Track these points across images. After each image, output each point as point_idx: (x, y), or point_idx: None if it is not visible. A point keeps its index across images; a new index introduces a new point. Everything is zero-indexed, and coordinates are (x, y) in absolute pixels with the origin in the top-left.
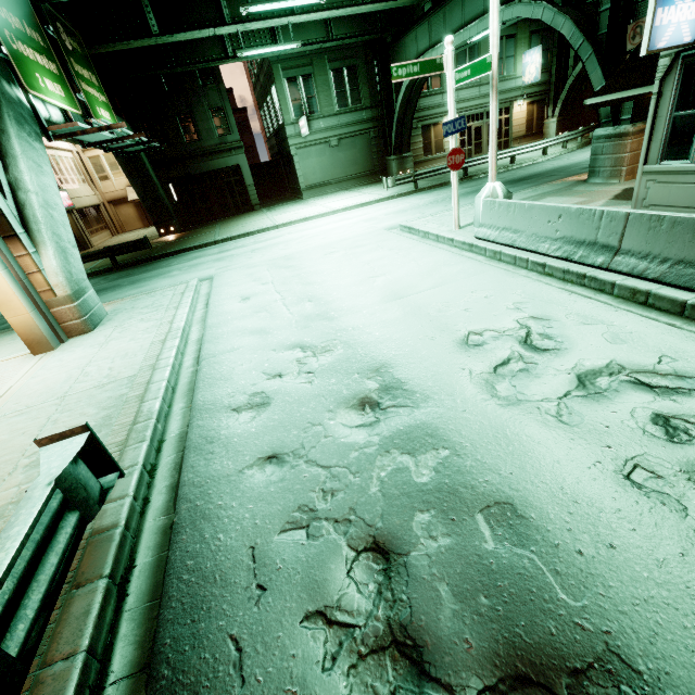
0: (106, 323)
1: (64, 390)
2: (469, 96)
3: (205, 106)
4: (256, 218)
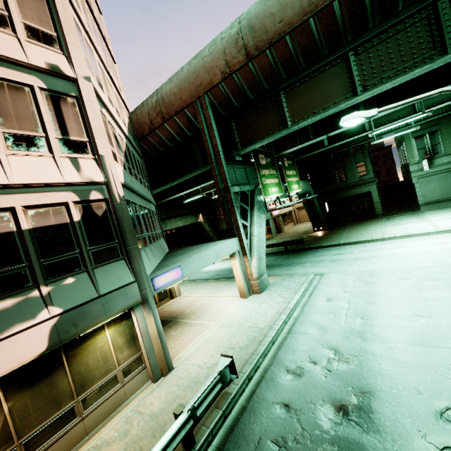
0: (267, 290)
1: (242, 322)
2: None
3: (353, 163)
4: (373, 227)
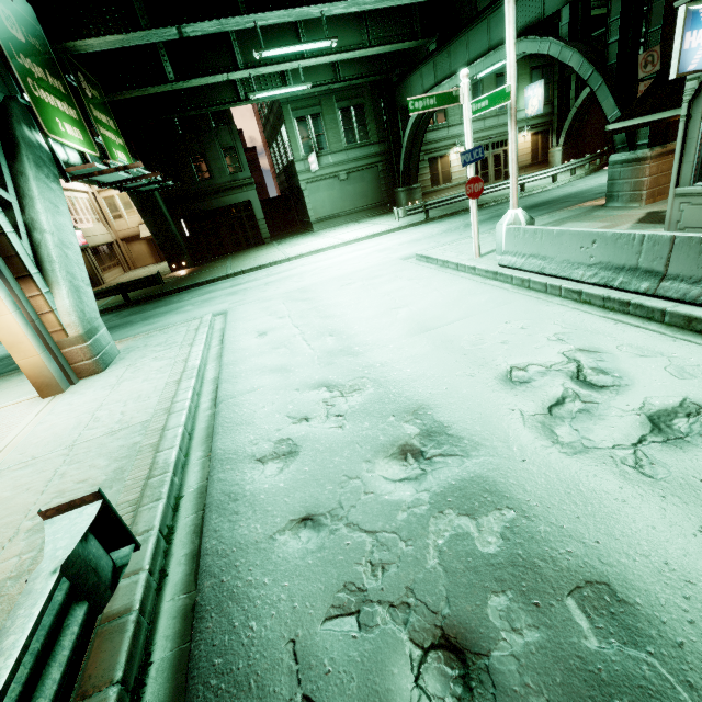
0: (118, 362)
1: (73, 438)
2: (474, 129)
3: (217, 146)
4: (268, 251)
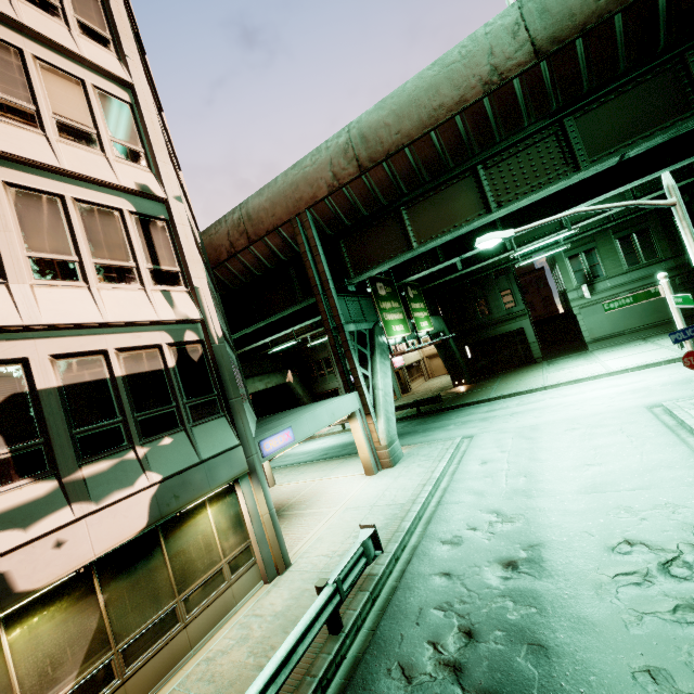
0: (401, 462)
1: (374, 502)
2: None
3: (496, 291)
4: (532, 375)
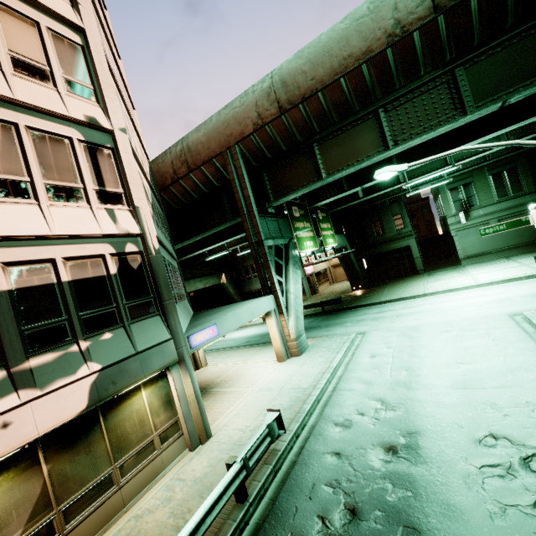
0: (307, 352)
1: (282, 385)
2: None
3: (389, 215)
4: (415, 283)
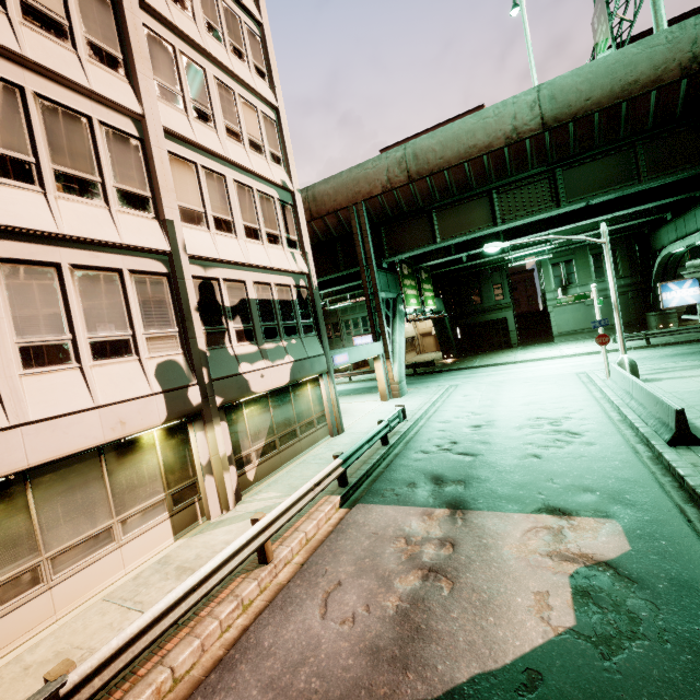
0: (406, 395)
1: (391, 410)
2: None
3: (490, 284)
4: (507, 354)
